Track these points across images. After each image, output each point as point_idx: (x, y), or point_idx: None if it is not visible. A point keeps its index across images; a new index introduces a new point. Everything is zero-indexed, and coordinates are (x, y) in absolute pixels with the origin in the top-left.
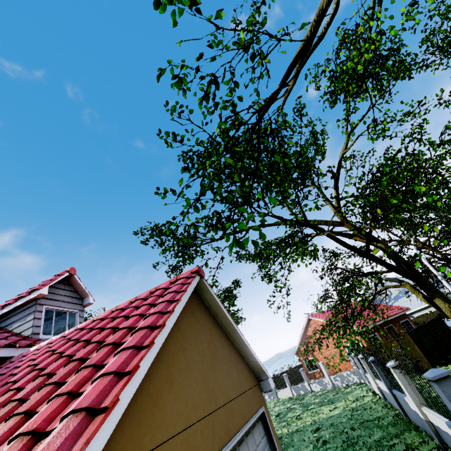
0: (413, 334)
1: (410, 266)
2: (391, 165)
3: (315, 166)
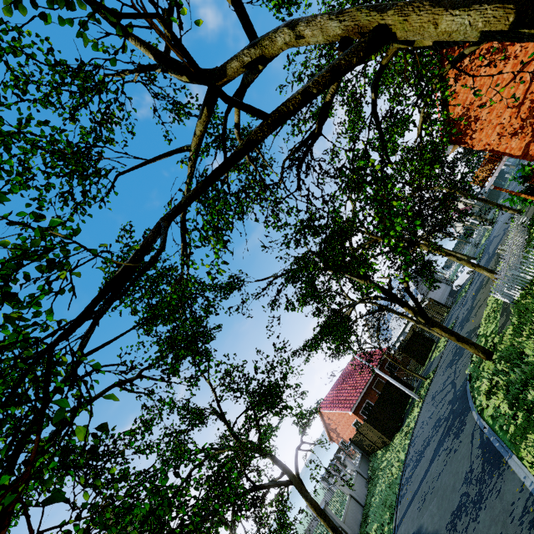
0: (371, 417)
1: (287, 471)
2: (247, 390)
3: (203, 412)
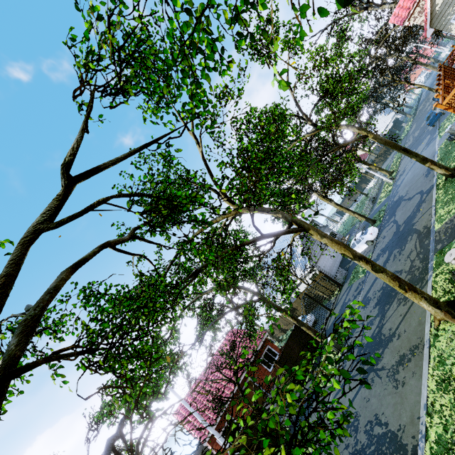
0: None
1: None
2: None
3: None
